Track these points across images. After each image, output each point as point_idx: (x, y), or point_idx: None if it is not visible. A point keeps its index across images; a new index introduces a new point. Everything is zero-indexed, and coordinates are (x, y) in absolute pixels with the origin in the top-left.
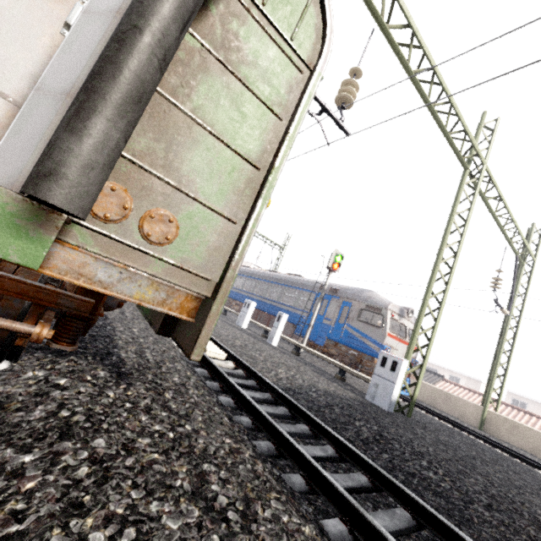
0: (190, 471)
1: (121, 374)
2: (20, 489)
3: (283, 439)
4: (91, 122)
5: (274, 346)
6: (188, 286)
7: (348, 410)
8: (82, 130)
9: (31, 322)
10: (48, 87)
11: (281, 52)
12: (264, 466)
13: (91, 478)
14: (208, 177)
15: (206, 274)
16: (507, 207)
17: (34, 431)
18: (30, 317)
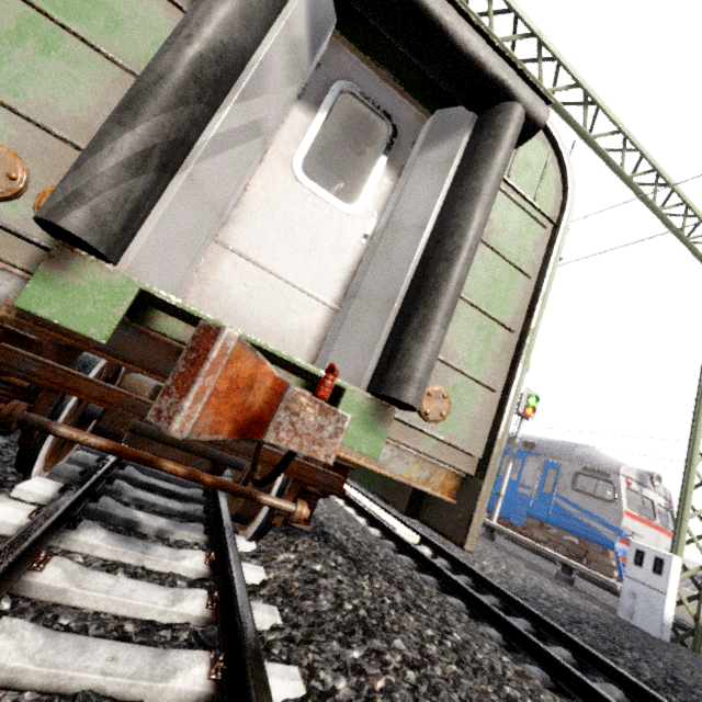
0: (497, 692)
1: (352, 560)
2: (374, 687)
3: (557, 665)
4: (434, 331)
5: None
6: (453, 464)
7: (607, 631)
8: (428, 339)
9: (290, 499)
10: (370, 295)
11: (525, 213)
12: (559, 700)
13: (423, 684)
14: (468, 347)
15: (470, 449)
16: None
17: (337, 624)
18: (289, 494)
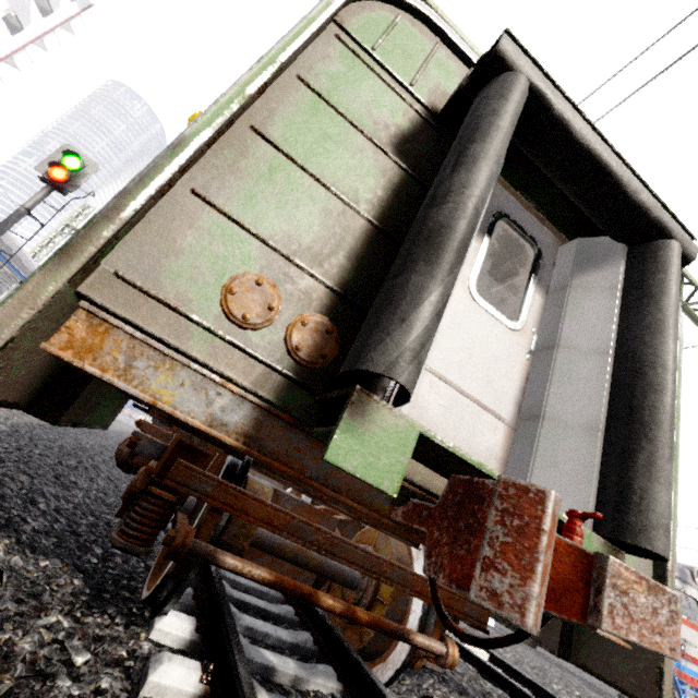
0: None
1: None
2: None
3: None
4: (667, 470)
5: (490, 625)
6: None
7: None
8: (665, 480)
9: (436, 637)
10: (563, 419)
11: None
12: None
13: None
14: None
15: None
16: None
17: None
18: (435, 629)
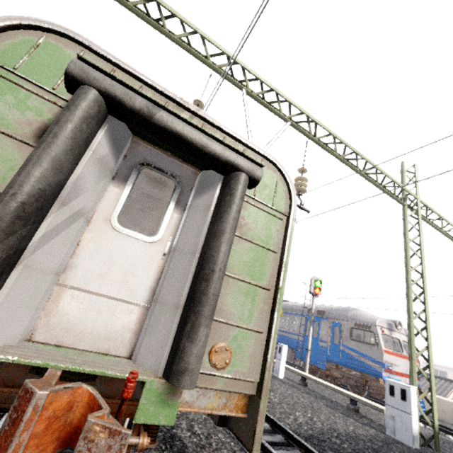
0: None
1: None
2: None
3: None
4: (200, 332)
5: (281, 378)
6: (240, 391)
7: None
8: (196, 339)
9: (135, 433)
10: (165, 301)
11: (268, 214)
12: None
13: None
14: (241, 308)
15: (250, 377)
16: (451, 224)
17: None
18: (134, 429)
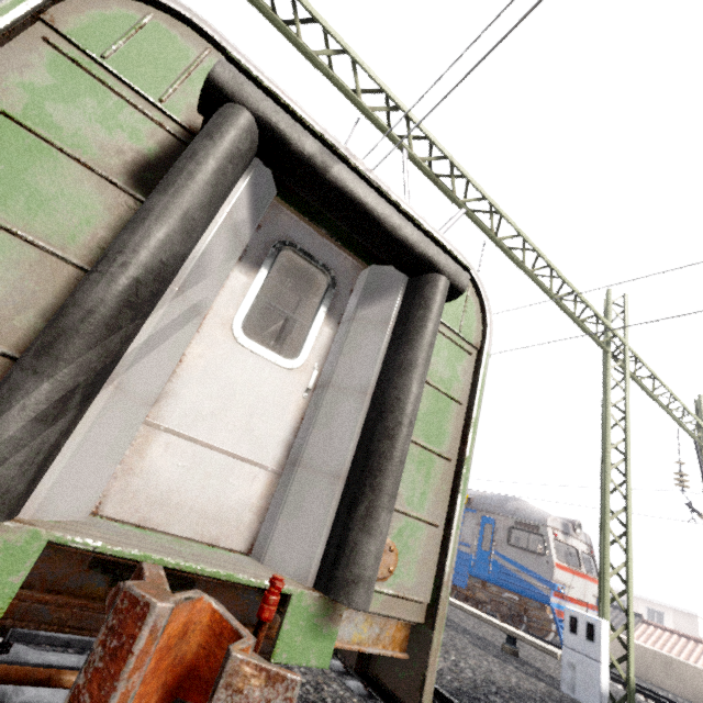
0: None
1: None
2: None
3: None
4: (381, 519)
5: None
6: (403, 616)
7: None
8: (376, 529)
9: None
10: (315, 465)
11: (453, 343)
12: None
13: None
14: (411, 485)
15: (418, 595)
16: (665, 386)
17: None
18: None
